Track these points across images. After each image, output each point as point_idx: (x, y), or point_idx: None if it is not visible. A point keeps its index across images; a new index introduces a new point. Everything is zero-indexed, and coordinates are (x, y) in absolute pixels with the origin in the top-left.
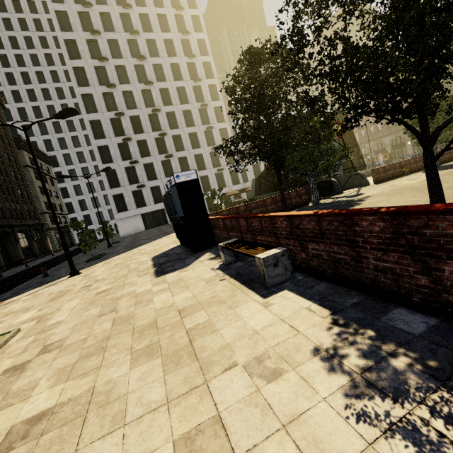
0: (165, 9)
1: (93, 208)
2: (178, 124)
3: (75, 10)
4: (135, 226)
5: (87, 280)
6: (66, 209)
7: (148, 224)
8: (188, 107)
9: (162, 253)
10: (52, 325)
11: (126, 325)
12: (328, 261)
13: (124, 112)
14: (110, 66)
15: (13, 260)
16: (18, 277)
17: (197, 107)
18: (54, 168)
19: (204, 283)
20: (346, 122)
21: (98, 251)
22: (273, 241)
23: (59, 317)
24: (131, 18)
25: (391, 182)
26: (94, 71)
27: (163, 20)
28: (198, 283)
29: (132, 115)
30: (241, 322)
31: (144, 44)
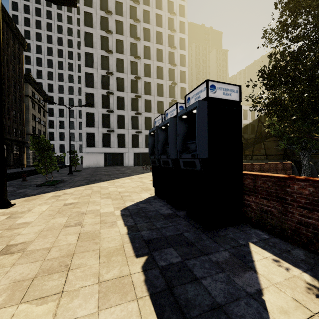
0: (163, 12)
1: (68, 140)
2: (151, 92)
3: None
4: (97, 161)
5: None
6: (48, 137)
7: (108, 162)
8: (162, 82)
9: (135, 206)
10: None
11: None
12: None
13: (113, 73)
14: (113, 38)
15: None
16: None
17: (168, 83)
18: (49, 105)
19: None
20: None
21: (58, 176)
22: None
23: None
24: (137, 10)
25: None
26: (100, 38)
27: (159, 18)
28: None
29: (119, 76)
30: None
31: (141, 30)
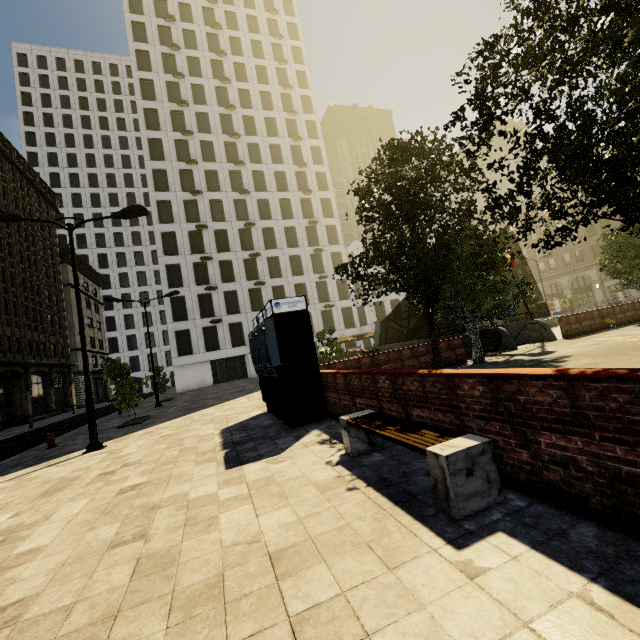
0: (275, 113)
1: (145, 348)
2: (276, 243)
3: (167, 108)
4: (200, 378)
5: (111, 462)
6: (108, 347)
7: (219, 376)
8: (292, 224)
9: (238, 424)
10: (22, 555)
11: (159, 582)
12: (596, 477)
13: (207, 225)
14: (199, 170)
15: (15, 415)
16: (12, 443)
17: (304, 224)
18: (104, 291)
19: (317, 492)
20: (547, 236)
21: (140, 412)
22: (449, 421)
23: (41, 537)
24: (233, 119)
25: (593, 338)
26: (178, 174)
27: (271, 123)
28: (305, 491)
29: (218, 228)
30: (423, 617)
31: (245, 149)
